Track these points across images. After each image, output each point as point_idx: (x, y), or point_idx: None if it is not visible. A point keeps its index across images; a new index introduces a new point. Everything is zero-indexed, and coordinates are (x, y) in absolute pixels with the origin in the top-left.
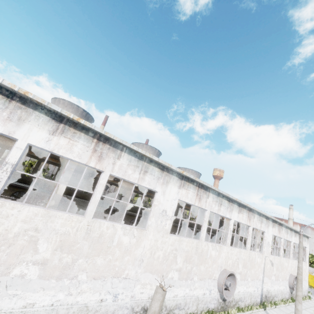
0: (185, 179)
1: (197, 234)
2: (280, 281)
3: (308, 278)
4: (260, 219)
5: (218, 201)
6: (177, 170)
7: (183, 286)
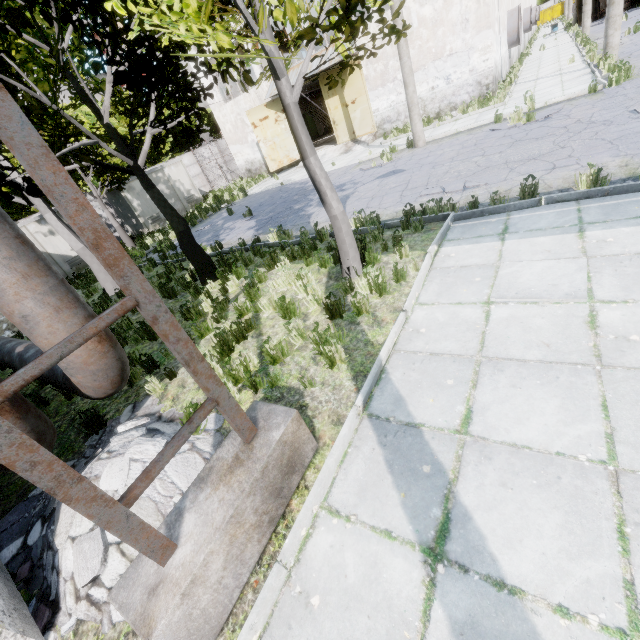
0: None
1: None
2: None
3: None
4: None
5: None
6: None
7: None
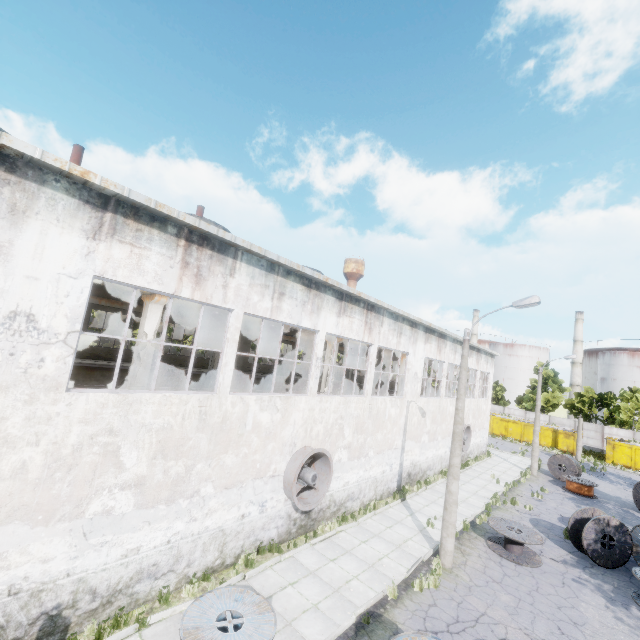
0: (119, 210)
1: (300, 386)
2: (439, 441)
3: (492, 423)
4: (396, 328)
5: (272, 287)
6: (48, 162)
7: (162, 519)
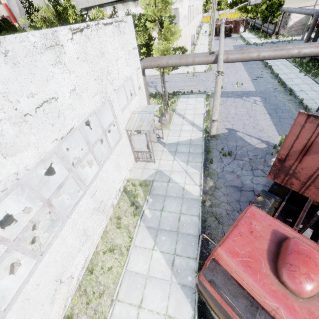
0: None
1: None
2: None
3: None
4: None
5: None
6: None
7: None
